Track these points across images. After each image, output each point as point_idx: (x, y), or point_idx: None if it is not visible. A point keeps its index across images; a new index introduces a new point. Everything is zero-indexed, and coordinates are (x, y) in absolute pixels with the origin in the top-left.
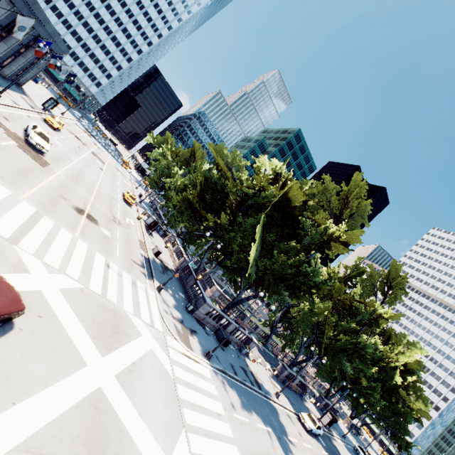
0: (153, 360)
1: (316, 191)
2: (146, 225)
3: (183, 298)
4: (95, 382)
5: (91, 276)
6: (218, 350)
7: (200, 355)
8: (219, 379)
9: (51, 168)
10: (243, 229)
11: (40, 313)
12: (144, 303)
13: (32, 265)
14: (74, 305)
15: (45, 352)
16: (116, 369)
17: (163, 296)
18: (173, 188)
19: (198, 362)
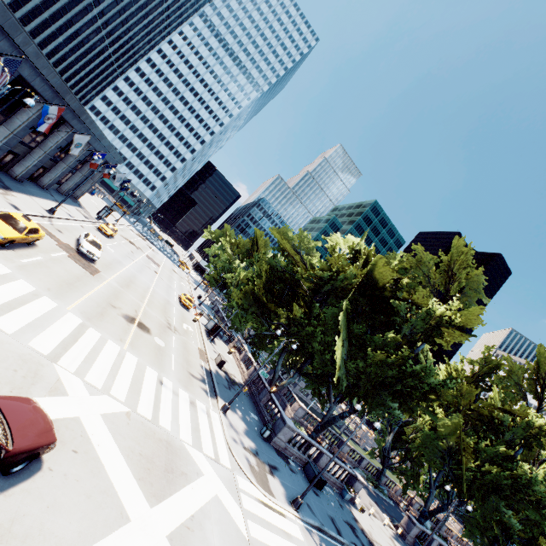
0: (219, 511)
1: (408, 265)
2: (206, 330)
3: (257, 421)
4: (140, 545)
5: (140, 396)
6: (310, 496)
7: (285, 504)
8: (315, 542)
9: (101, 276)
10: (323, 323)
11: (75, 447)
12: (206, 429)
13: (71, 386)
14: (117, 435)
15: (78, 501)
16: (168, 526)
17: (230, 419)
18: (235, 283)
19: (283, 515)
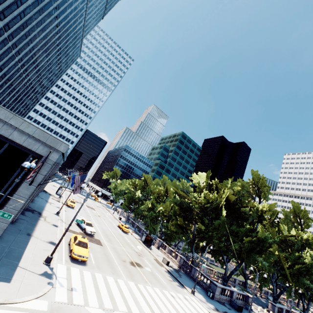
0: None
1: (239, 189)
2: (142, 242)
3: (201, 289)
4: None
5: (179, 311)
6: None
7: None
8: None
9: (103, 243)
10: (213, 227)
11: None
12: (200, 310)
13: None
14: None
15: None
16: None
17: (197, 296)
18: (145, 209)
19: None
